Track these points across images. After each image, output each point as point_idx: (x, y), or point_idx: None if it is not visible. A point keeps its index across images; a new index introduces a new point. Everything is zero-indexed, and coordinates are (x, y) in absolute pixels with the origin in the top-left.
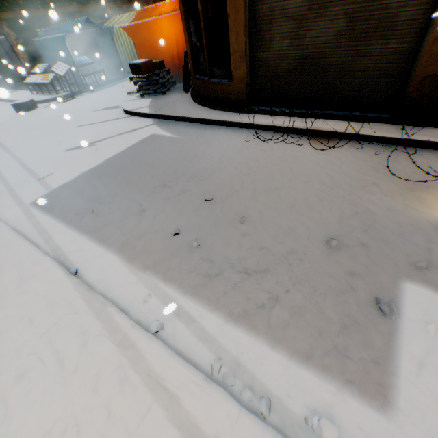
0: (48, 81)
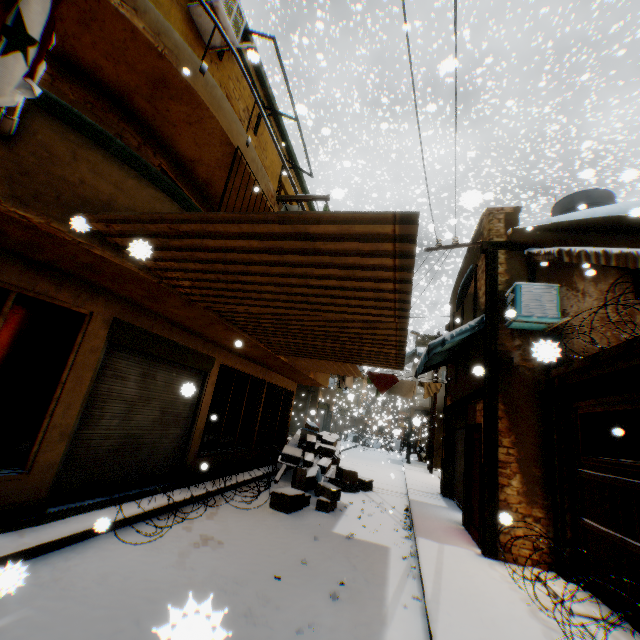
0: None
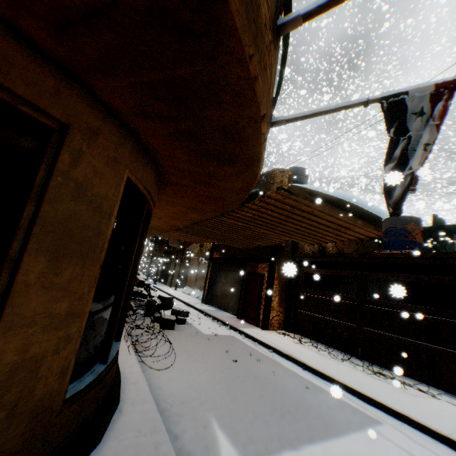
0: None
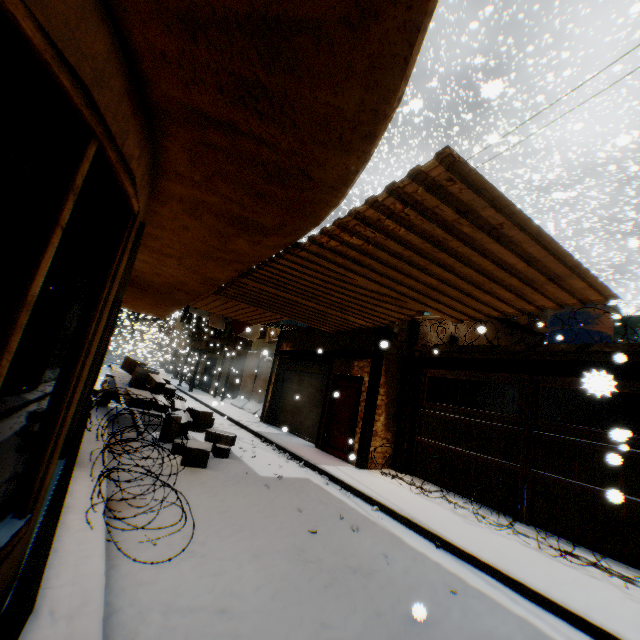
0: None
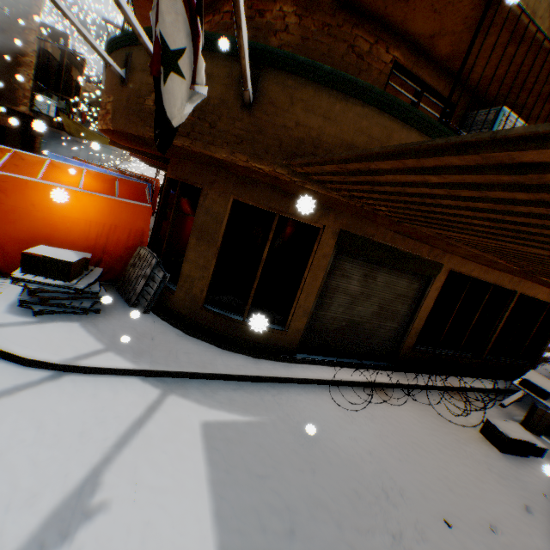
0: None
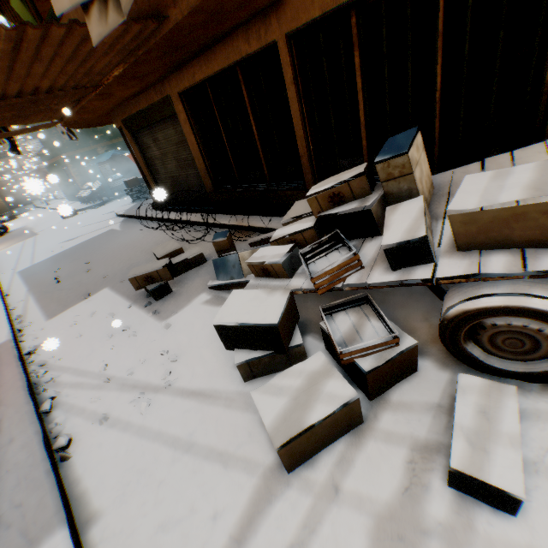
0: (88, 194)
